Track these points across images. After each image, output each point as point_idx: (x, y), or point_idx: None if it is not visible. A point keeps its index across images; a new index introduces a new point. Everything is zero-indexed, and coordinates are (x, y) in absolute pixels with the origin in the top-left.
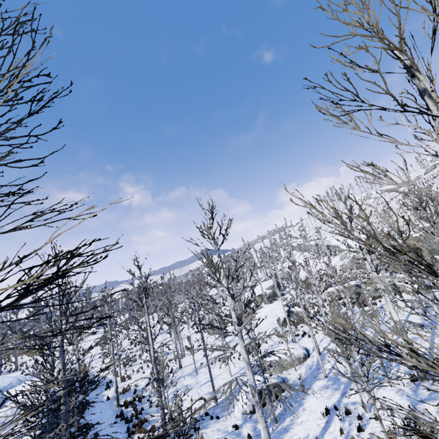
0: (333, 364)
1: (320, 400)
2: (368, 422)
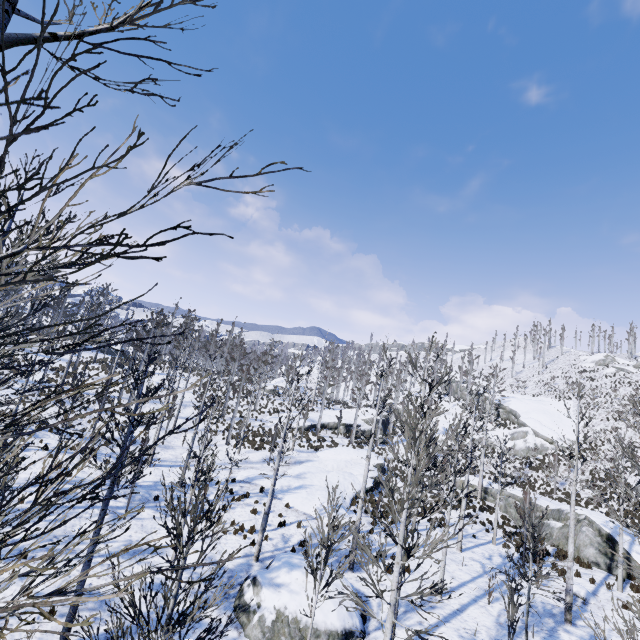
0: None
1: None
2: None
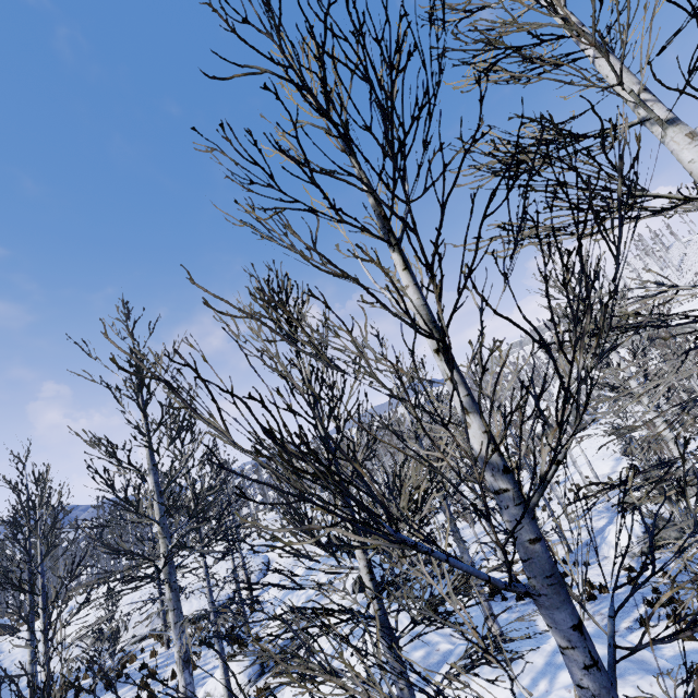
0: None
1: None
2: None
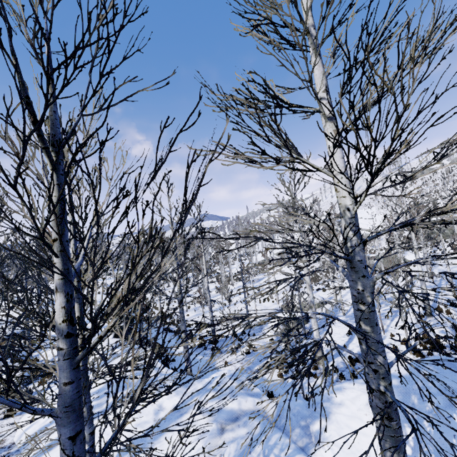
0: (349, 308)
1: (342, 328)
2: (384, 338)
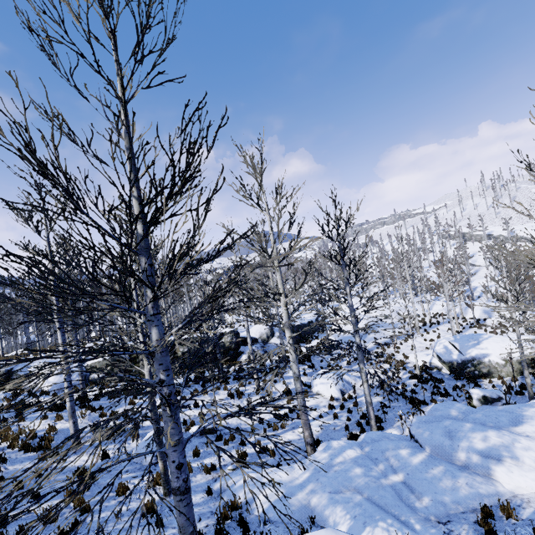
0: None
1: None
2: None
